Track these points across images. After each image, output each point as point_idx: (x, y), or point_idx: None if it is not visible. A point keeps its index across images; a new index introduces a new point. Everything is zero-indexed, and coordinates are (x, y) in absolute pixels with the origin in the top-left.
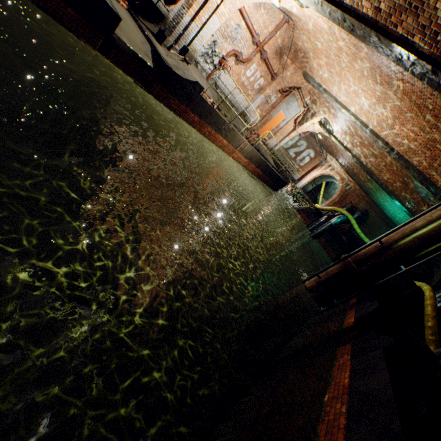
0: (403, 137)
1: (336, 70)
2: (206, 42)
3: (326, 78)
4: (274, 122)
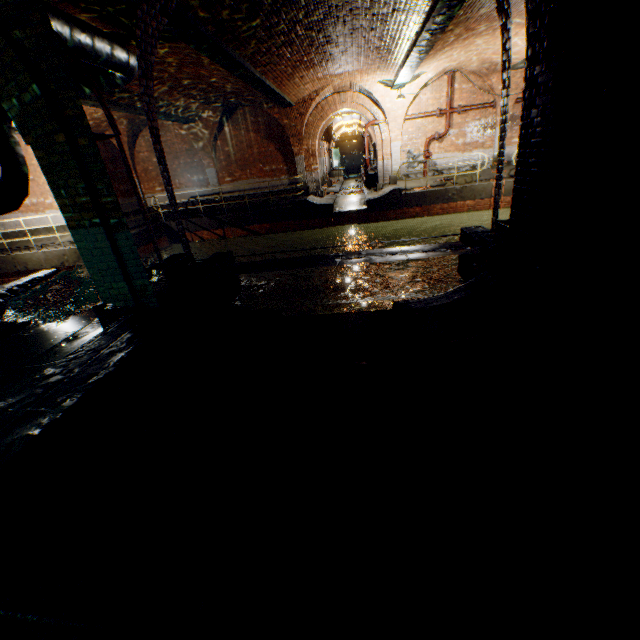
0: None
1: (497, 49)
2: (402, 159)
3: (512, 55)
4: None
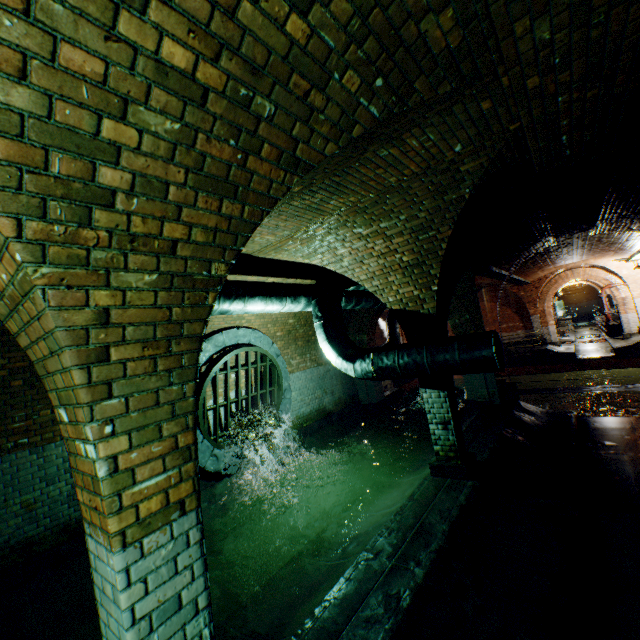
0: None
1: None
2: None
3: None
4: None
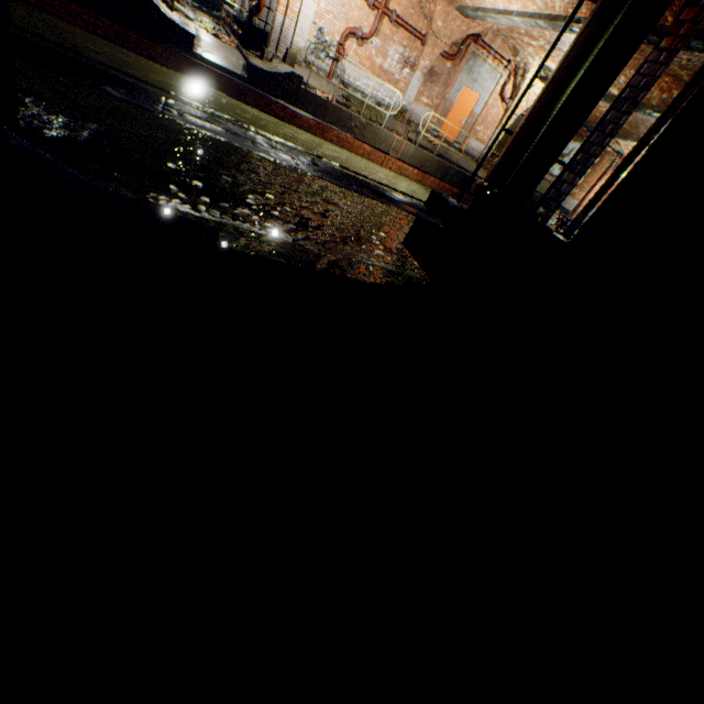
0: None
1: None
2: (310, 35)
3: None
4: (462, 111)
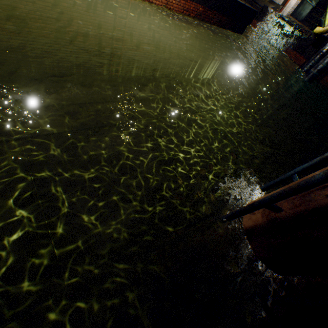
0: None
1: None
2: None
3: None
4: None
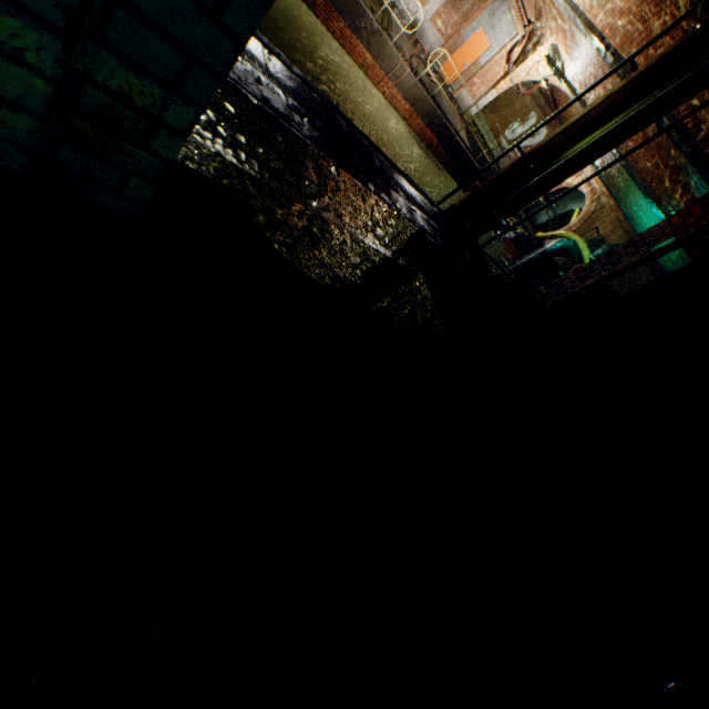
0: (618, 13)
1: None
2: None
3: None
4: (469, 54)
